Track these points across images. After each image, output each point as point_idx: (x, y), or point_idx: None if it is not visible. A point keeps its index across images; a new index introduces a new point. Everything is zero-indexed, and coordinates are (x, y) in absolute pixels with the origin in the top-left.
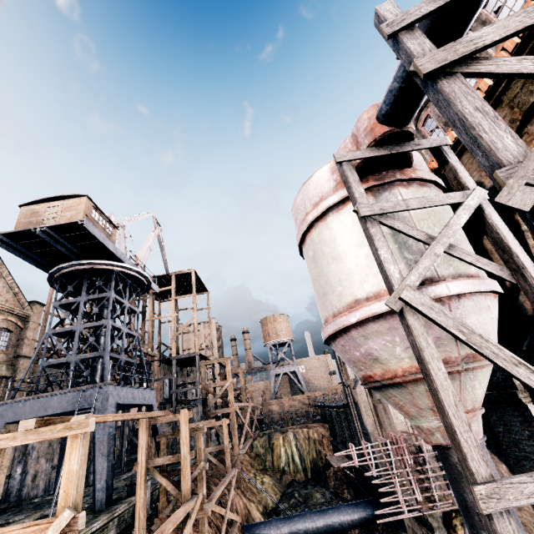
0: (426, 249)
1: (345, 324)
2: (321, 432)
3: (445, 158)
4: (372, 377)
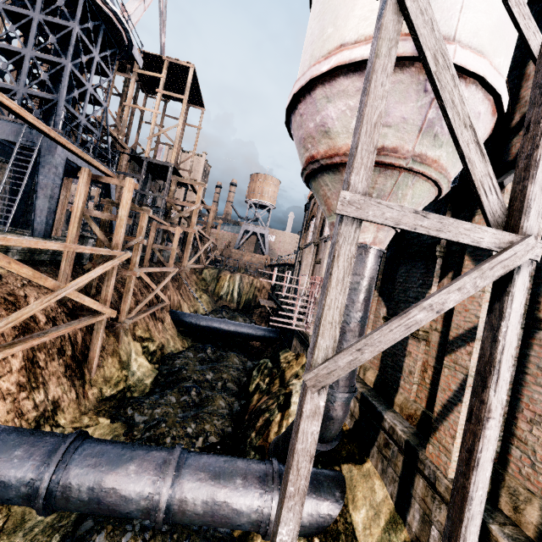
0: None
1: (314, 74)
2: (264, 284)
3: None
4: (314, 158)
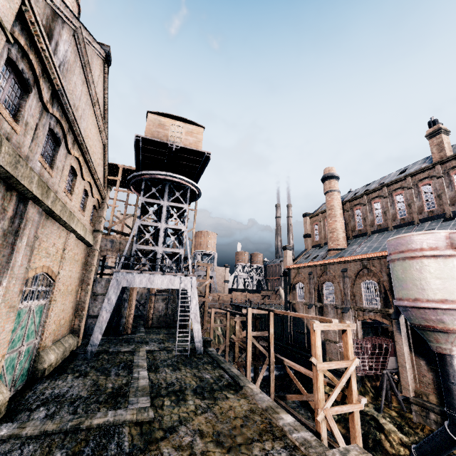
0: None
1: (439, 307)
2: None
3: None
4: (434, 327)
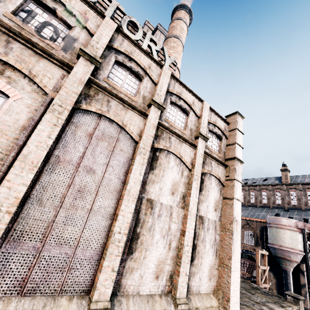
0: (309, 251)
1: (290, 250)
2: None
3: None
4: (286, 258)
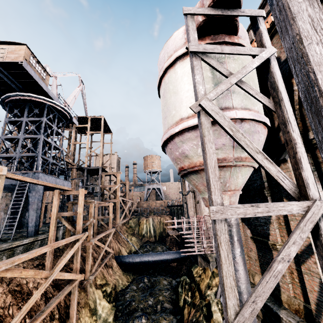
0: (226, 79)
1: (172, 133)
2: (167, 219)
3: (257, 26)
4: (183, 168)
